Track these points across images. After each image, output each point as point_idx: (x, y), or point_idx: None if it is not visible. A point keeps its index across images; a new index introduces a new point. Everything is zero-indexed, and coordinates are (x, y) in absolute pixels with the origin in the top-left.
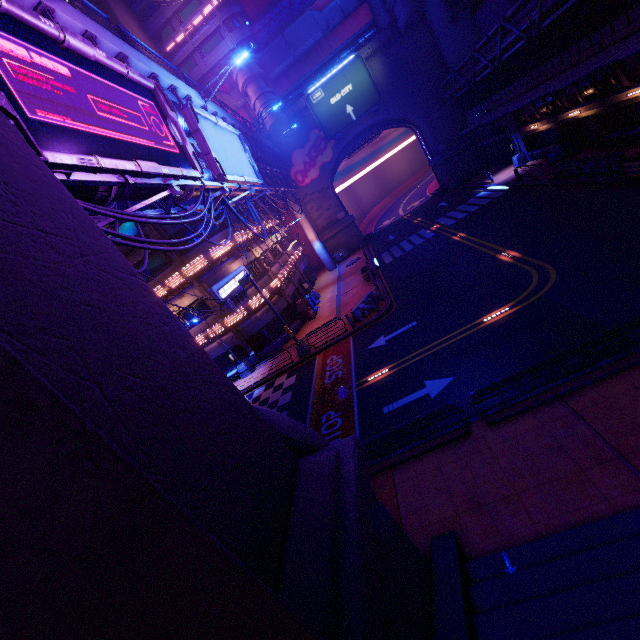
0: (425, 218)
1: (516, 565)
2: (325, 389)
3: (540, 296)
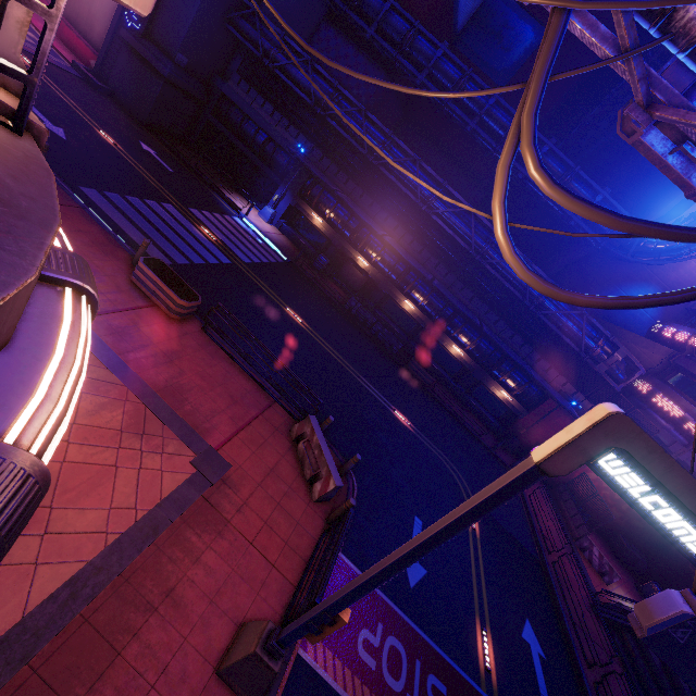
0: (140, 161)
1: None
2: None
3: None
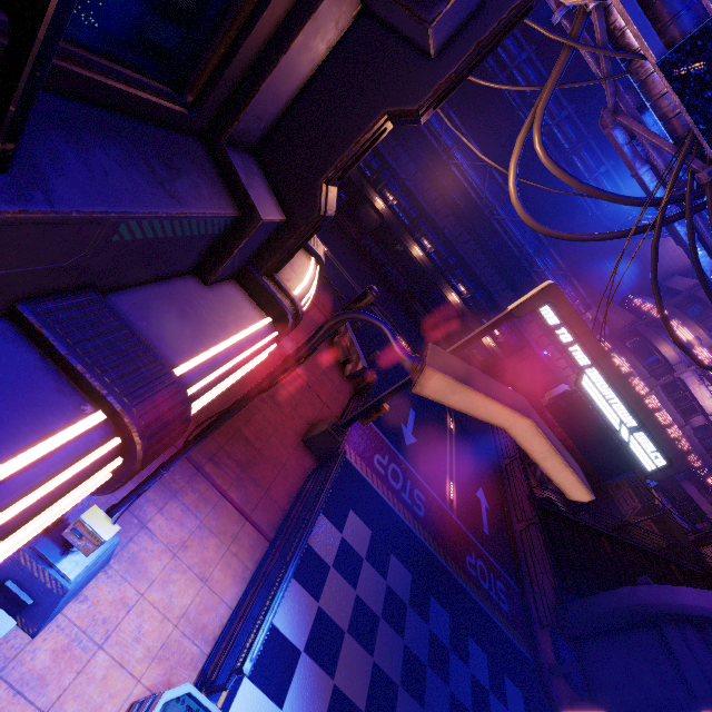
0: None
1: (562, 582)
2: (433, 527)
3: (454, 412)
